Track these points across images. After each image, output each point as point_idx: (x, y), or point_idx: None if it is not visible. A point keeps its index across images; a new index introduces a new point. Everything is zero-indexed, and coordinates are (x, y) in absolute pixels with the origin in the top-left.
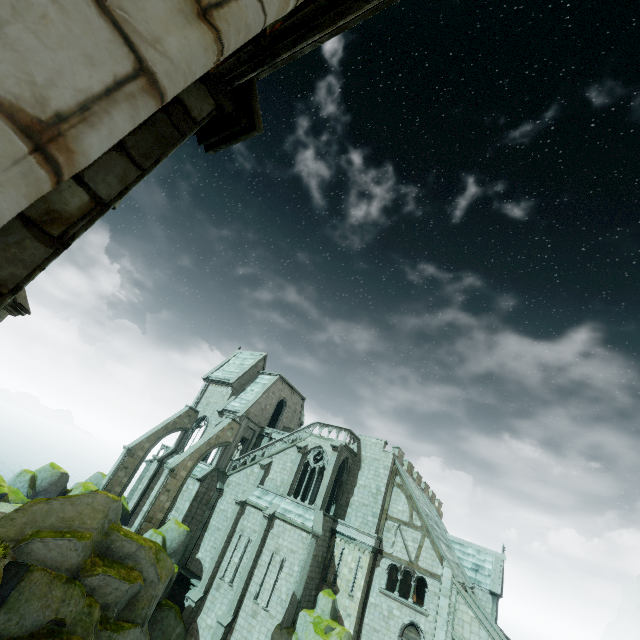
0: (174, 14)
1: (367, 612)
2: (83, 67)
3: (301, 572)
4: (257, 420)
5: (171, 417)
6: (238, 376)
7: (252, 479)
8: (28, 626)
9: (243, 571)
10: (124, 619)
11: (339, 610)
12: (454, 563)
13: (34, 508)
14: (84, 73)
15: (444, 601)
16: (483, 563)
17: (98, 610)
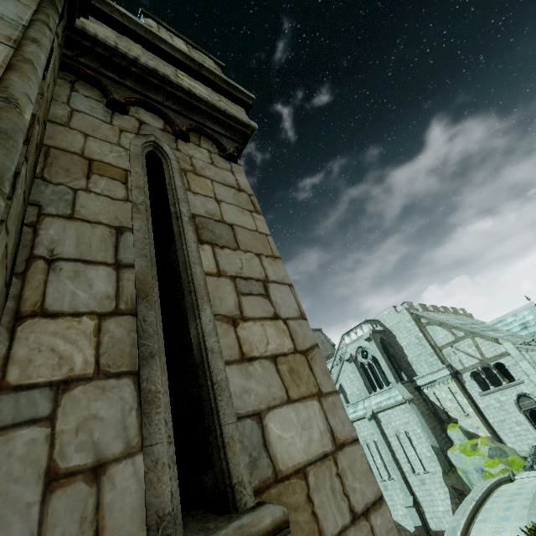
0: (277, 267)
1: (486, 415)
2: (290, 298)
3: (424, 430)
4: None
5: None
6: None
7: None
8: None
9: (390, 463)
10: None
11: (469, 431)
12: (507, 336)
13: None
14: (291, 298)
15: (524, 364)
16: (525, 319)
17: None
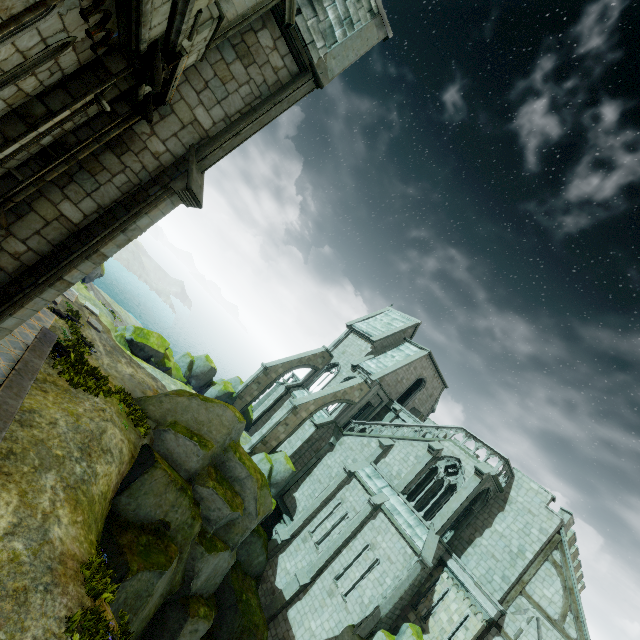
0: None
1: None
2: None
3: (393, 590)
4: (388, 390)
5: (307, 352)
6: (382, 336)
7: (366, 451)
8: (141, 516)
9: (332, 543)
10: (219, 536)
11: None
12: None
13: (178, 399)
14: None
15: None
16: None
17: (199, 525)
